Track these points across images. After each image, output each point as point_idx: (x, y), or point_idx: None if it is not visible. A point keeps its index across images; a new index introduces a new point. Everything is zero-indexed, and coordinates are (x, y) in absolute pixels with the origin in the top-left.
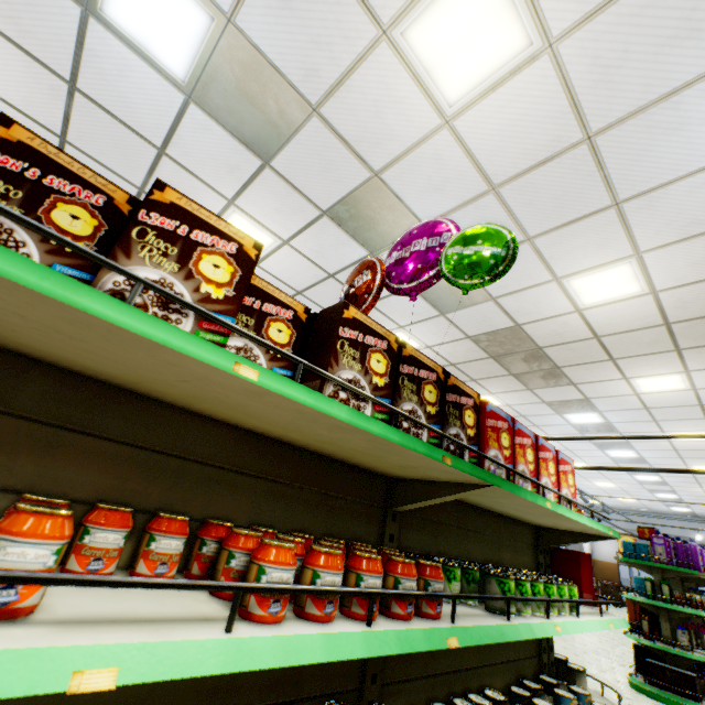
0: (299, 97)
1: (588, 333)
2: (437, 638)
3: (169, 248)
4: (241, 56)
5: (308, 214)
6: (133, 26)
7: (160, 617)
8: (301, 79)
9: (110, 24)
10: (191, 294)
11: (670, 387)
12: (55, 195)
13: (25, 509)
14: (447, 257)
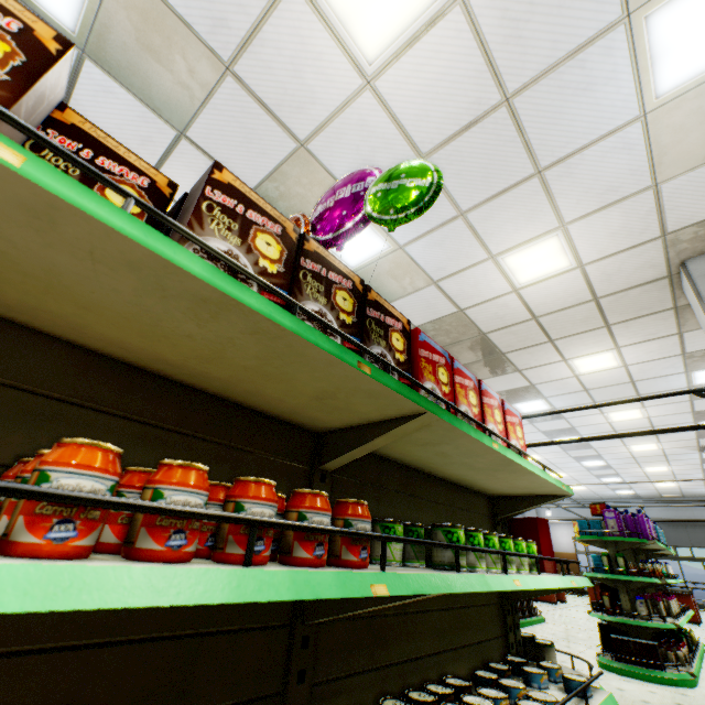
0: (209, 52)
1: (527, 314)
2: (357, 584)
3: None
4: (138, 1)
5: None
6: None
7: None
8: (209, 31)
9: None
10: None
11: (604, 365)
12: None
13: None
14: (371, 196)
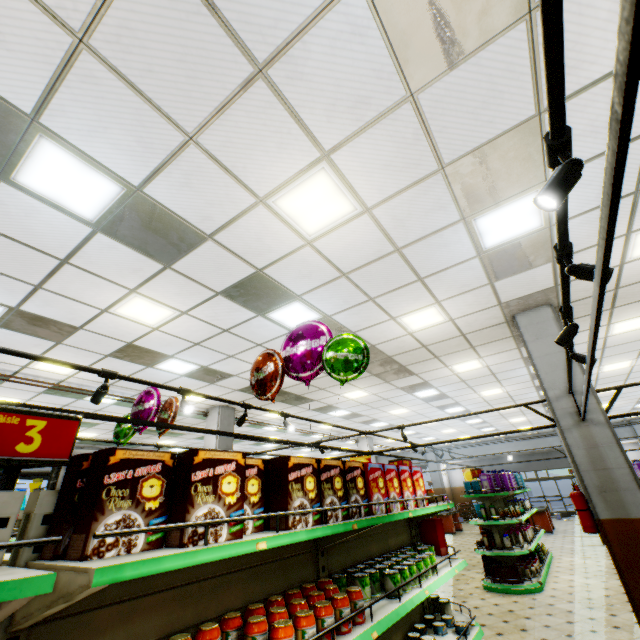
0: (196, 230)
1: (419, 344)
2: (367, 636)
3: (208, 488)
4: (148, 208)
5: (205, 294)
6: (46, 189)
7: None
8: (198, 221)
9: (22, 187)
10: (223, 508)
11: (473, 367)
12: (141, 479)
13: None
14: (327, 359)
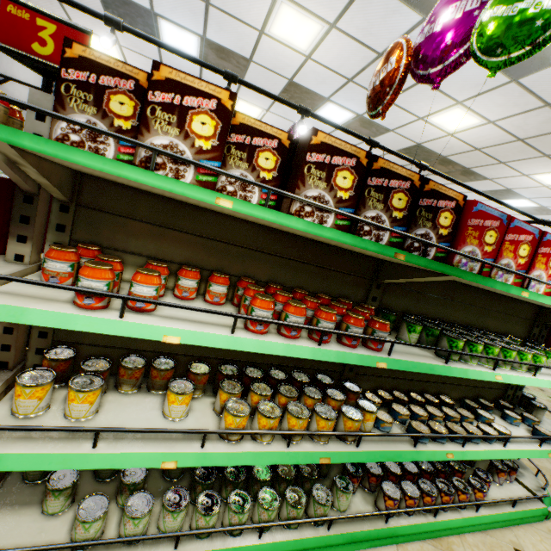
0: None
1: None
2: (369, 361)
3: (170, 118)
4: None
5: None
6: None
7: (205, 321)
8: None
9: None
10: (189, 150)
11: None
12: (108, 91)
13: (139, 272)
14: (482, 25)
